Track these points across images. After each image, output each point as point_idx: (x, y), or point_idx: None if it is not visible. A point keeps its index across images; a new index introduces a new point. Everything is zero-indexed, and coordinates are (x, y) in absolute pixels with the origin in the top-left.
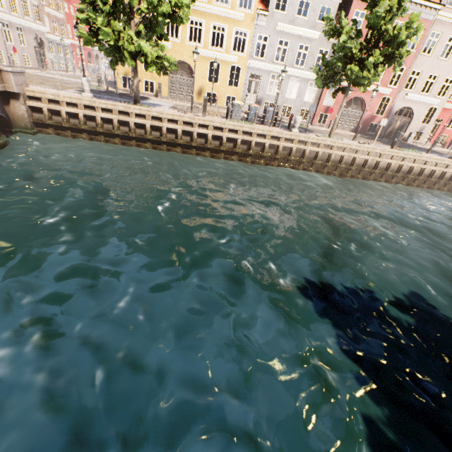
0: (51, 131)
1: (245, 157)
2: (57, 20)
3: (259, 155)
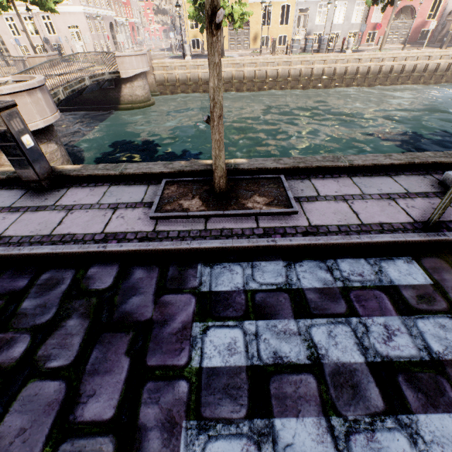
0: (168, 92)
1: (307, 85)
2: (117, 2)
3: (319, 79)
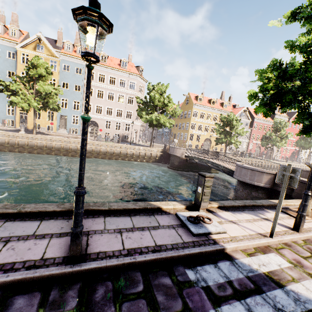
0: None
1: None
2: None
3: None
